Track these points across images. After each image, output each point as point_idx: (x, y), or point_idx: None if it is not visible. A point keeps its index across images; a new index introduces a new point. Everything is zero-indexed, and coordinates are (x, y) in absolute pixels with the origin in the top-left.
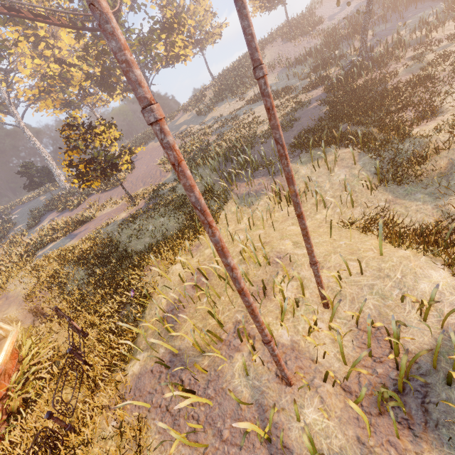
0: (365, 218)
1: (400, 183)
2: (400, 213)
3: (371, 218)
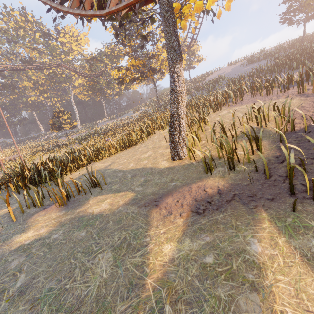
0: None
1: None
2: None
3: None
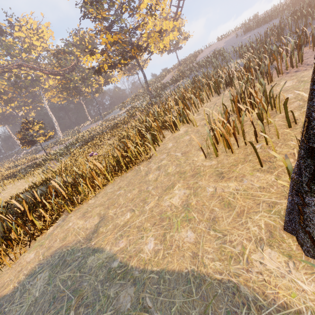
0: None
1: None
2: None
3: None
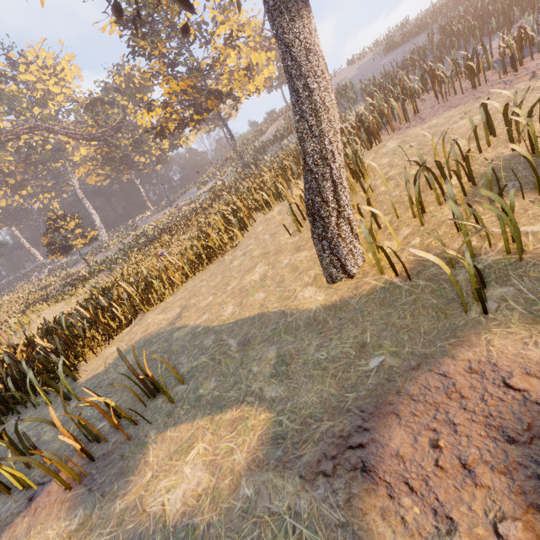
0: None
1: None
2: None
3: None
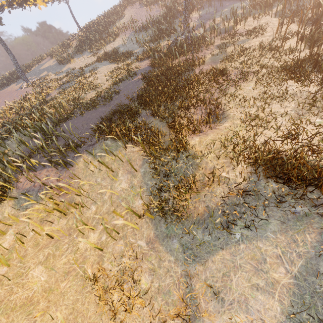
0: (118, 267)
1: (166, 213)
2: (152, 268)
3: (123, 269)
